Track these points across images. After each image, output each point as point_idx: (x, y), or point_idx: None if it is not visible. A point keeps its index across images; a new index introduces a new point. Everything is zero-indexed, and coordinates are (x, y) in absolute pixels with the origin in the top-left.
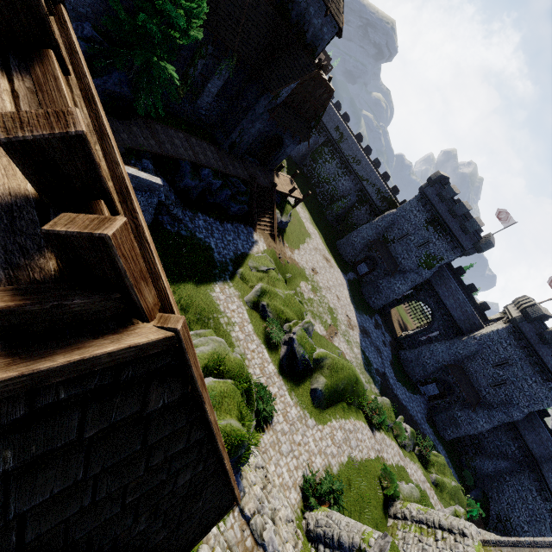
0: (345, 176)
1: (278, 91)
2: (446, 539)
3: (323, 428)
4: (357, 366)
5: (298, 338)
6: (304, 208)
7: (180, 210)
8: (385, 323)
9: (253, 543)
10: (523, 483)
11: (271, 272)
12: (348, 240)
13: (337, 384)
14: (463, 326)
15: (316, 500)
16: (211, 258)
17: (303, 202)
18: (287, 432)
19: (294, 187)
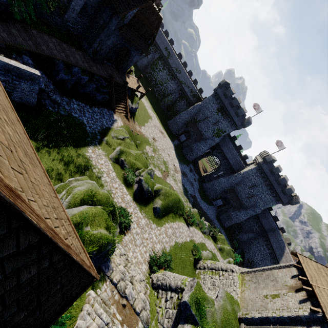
0: (172, 80)
1: (124, 14)
2: (224, 275)
3: (161, 228)
4: (180, 193)
5: (144, 179)
6: (147, 100)
7: (58, 96)
8: (195, 169)
9: (119, 297)
10: (259, 243)
11: (126, 139)
12: (174, 120)
13: (168, 203)
14: (235, 168)
15: (157, 267)
16: (84, 130)
17: (146, 96)
18: (139, 233)
19: (139, 85)
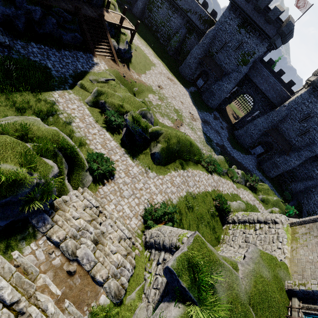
0: (174, 14)
1: None
2: (262, 228)
3: (164, 177)
4: (200, 143)
5: (130, 118)
6: (147, 47)
7: (6, 38)
8: (222, 116)
9: (63, 261)
10: None
11: (110, 82)
12: (185, 63)
13: (172, 147)
14: (276, 101)
15: (154, 222)
16: (49, 74)
17: (146, 43)
18: (129, 183)
19: (121, 17)
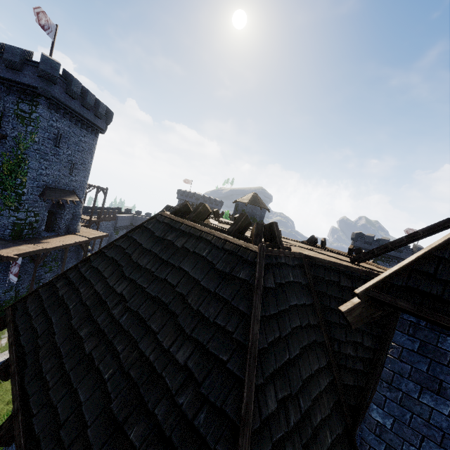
0: None
1: None
2: None
3: None
4: None
5: None
6: None
7: None
8: None
9: None
10: None
11: None
12: None
13: None
14: None
15: None
16: None
17: None
18: None
19: None
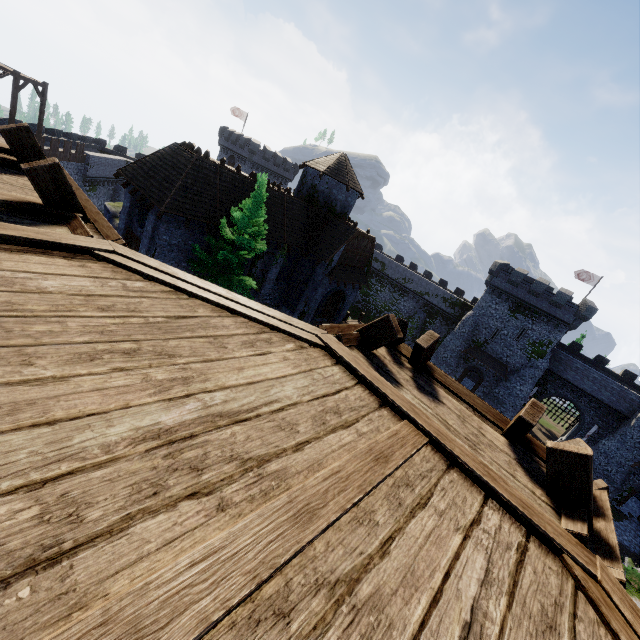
0: (403, 297)
1: (330, 258)
2: None
3: None
4: None
5: None
6: None
7: None
8: None
9: None
10: None
11: None
12: (437, 358)
13: None
14: (621, 408)
15: None
16: None
17: None
18: None
19: None
